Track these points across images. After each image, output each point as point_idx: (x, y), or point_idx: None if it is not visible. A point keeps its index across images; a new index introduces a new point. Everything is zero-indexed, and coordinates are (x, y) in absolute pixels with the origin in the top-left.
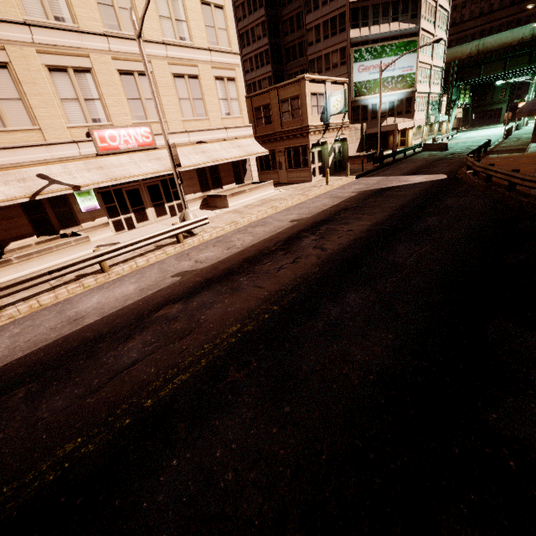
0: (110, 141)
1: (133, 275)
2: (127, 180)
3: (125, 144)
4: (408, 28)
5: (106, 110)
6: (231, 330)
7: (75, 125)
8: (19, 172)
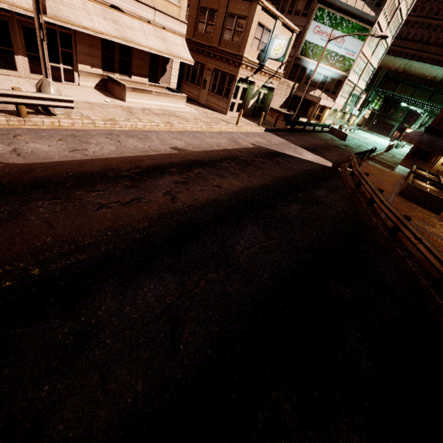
0: None
1: None
2: None
3: None
4: (368, 14)
5: None
6: None
7: None
8: None
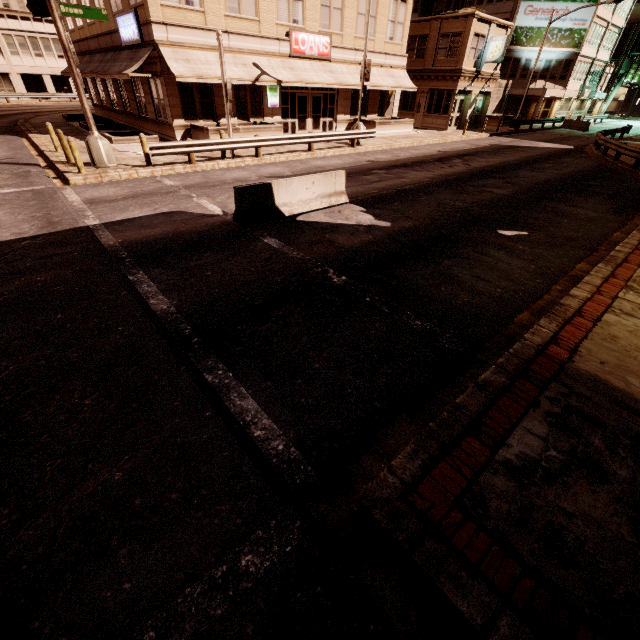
0: (300, 45)
1: (333, 157)
2: (311, 85)
3: (309, 50)
4: None
5: (304, 13)
6: (425, 180)
7: (281, 23)
8: (242, 57)
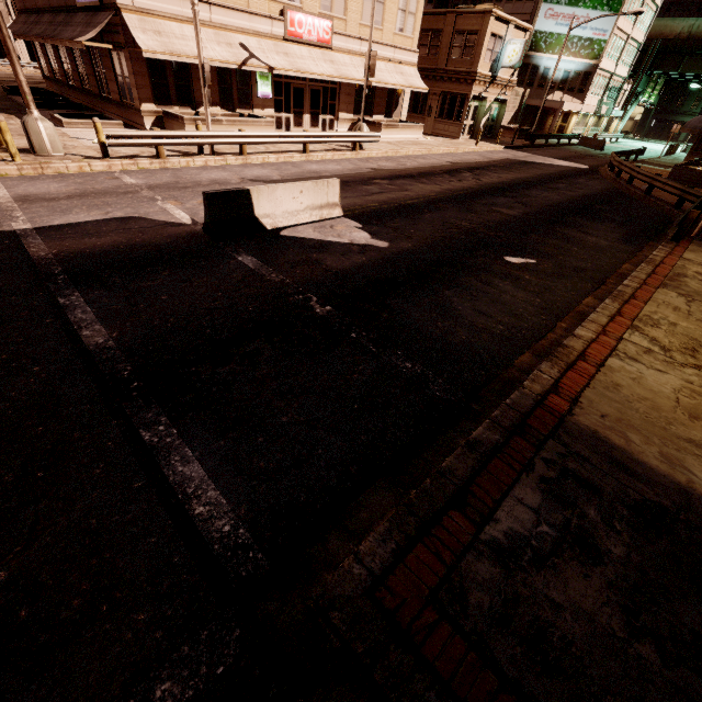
0: (297, 27)
1: (331, 162)
2: (308, 76)
3: (308, 34)
4: None
5: None
6: (431, 195)
7: None
8: (226, 35)
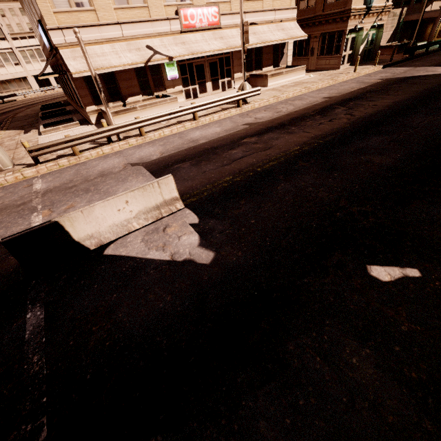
0: (190, 20)
1: (215, 123)
2: (201, 55)
3: (199, 23)
4: None
5: None
6: (294, 149)
7: (169, 3)
8: (136, 43)
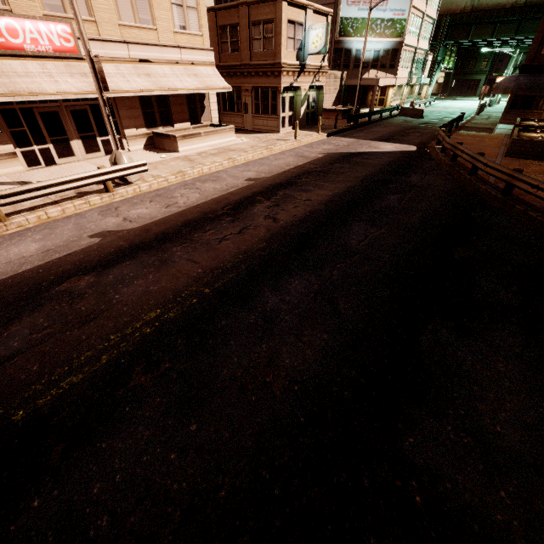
0: (8, 36)
1: (39, 230)
2: (37, 98)
3: (33, 44)
4: None
5: None
6: (148, 317)
7: None
8: None
